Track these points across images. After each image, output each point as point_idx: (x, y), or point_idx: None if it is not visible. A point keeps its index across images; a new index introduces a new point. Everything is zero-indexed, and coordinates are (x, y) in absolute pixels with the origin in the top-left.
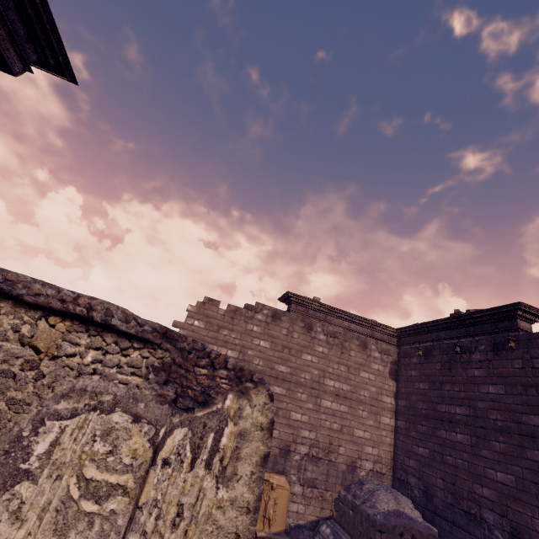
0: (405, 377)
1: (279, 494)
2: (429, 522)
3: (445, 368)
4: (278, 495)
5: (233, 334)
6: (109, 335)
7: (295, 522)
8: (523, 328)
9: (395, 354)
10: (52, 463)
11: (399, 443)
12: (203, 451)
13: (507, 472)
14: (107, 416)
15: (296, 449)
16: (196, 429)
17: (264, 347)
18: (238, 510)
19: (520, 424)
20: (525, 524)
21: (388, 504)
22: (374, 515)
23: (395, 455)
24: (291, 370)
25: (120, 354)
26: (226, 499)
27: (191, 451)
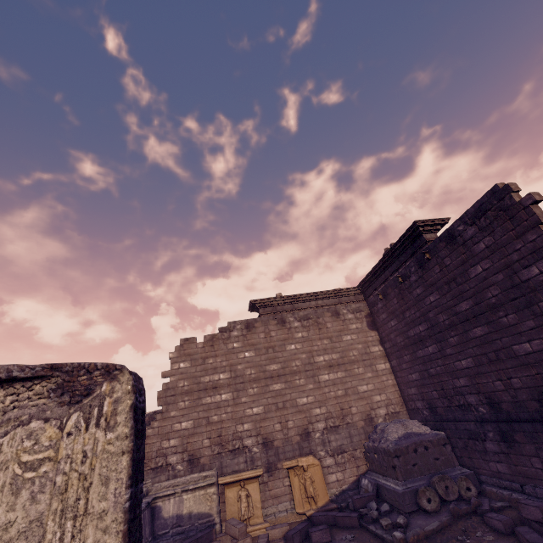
0: (380, 323)
1: (312, 473)
2: (442, 430)
3: (400, 299)
4: (312, 474)
5: (218, 359)
6: (18, 384)
7: (339, 490)
8: (430, 239)
9: (366, 308)
10: (1, 463)
11: (399, 380)
12: (93, 420)
13: (466, 357)
14: (27, 426)
15: (314, 428)
16: (85, 410)
17: (249, 357)
18: (122, 440)
19: (457, 315)
20: (491, 390)
21: (397, 432)
22: (388, 447)
23: (401, 391)
24: (282, 365)
25: (28, 392)
26: (114, 438)
27: (85, 422)
